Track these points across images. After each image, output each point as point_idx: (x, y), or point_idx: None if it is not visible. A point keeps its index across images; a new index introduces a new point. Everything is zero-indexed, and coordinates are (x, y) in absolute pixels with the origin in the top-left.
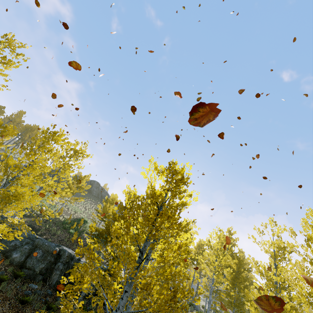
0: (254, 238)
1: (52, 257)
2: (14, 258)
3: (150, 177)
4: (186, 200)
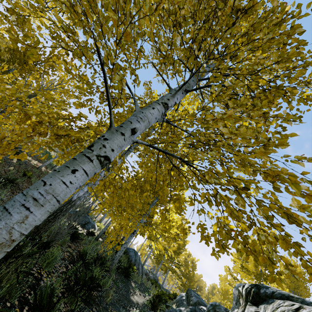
0: None
1: None
2: None
3: None
4: None
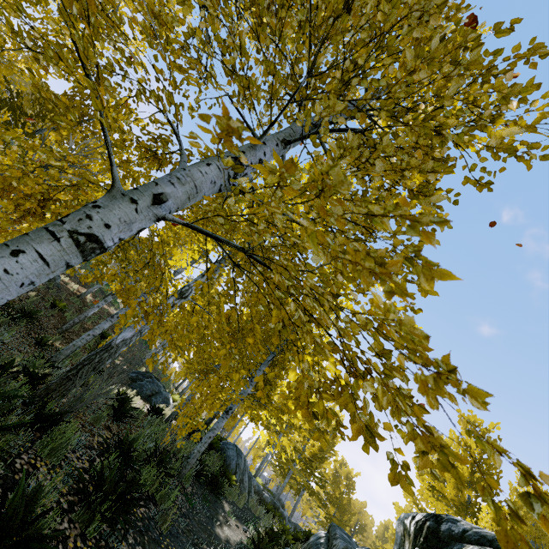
0: None
1: None
2: None
3: None
4: None
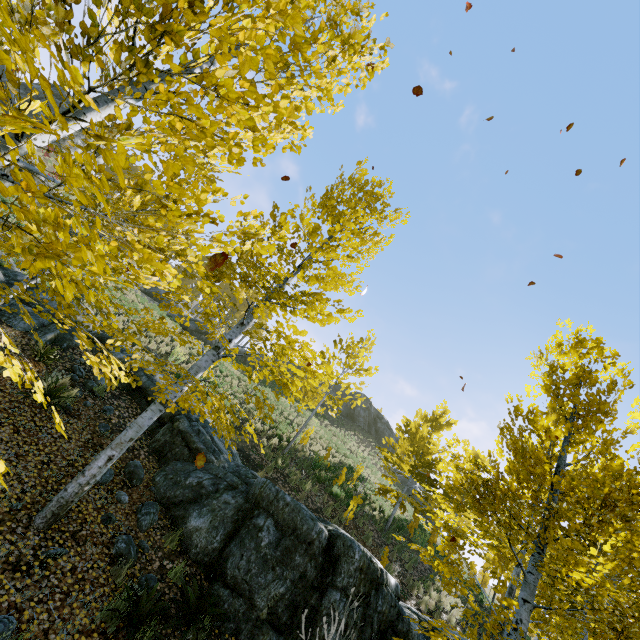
0: None
1: (308, 561)
2: (192, 533)
3: None
4: None
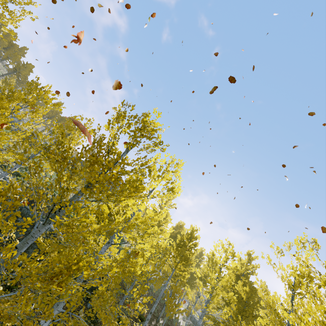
0: (268, 258)
1: None
2: None
3: (112, 128)
4: (179, 188)
